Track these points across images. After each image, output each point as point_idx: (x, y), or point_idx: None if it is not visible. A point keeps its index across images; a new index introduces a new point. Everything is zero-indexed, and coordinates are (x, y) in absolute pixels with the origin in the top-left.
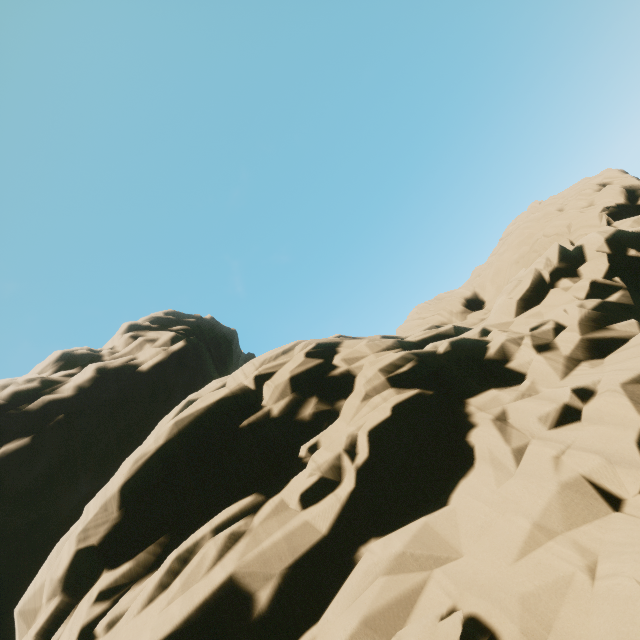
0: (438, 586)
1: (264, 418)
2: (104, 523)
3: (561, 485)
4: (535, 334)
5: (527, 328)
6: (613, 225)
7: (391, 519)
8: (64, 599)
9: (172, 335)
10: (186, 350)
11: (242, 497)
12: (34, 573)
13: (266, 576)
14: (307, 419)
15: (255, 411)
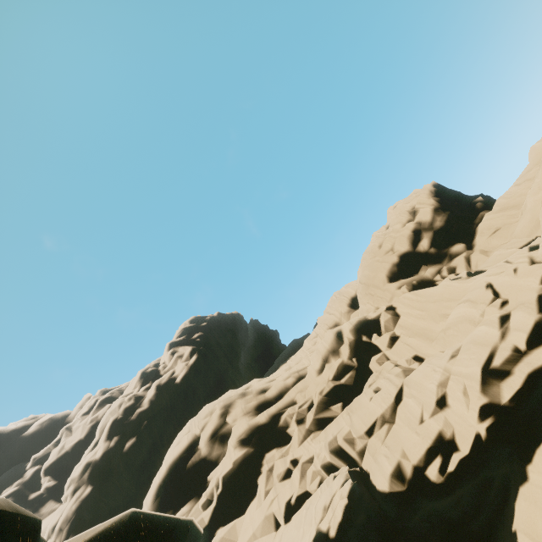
0: None
1: (198, 457)
2: None
3: (265, 517)
4: (299, 411)
5: (297, 407)
6: (383, 288)
7: (229, 517)
8: None
9: (190, 350)
10: (198, 361)
11: (189, 501)
12: None
13: None
14: (214, 457)
15: (195, 452)
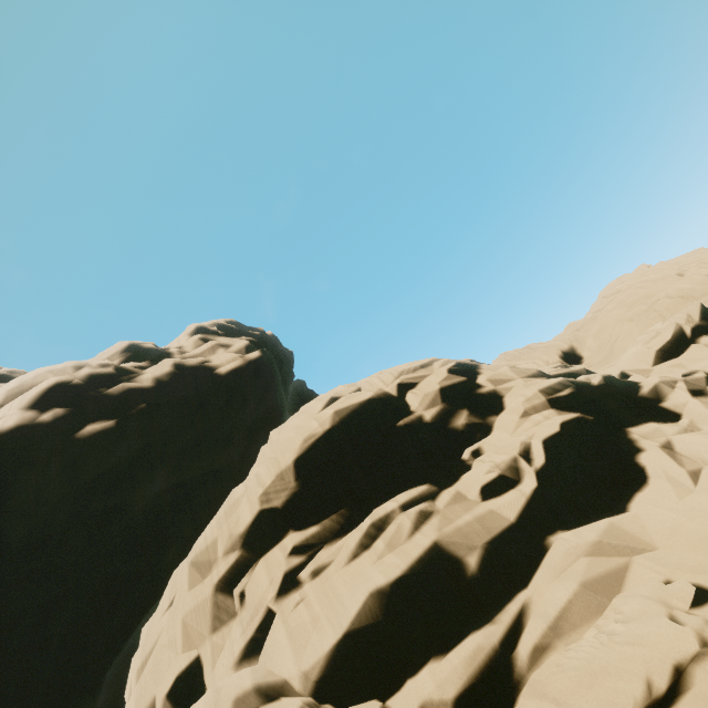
0: (643, 567)
1: (417, 422)
2: (284, 490)
3: None
4: (688, 380)
5: (679, 374)
6: None
7: (571, 519)
8: (244, 554)
9: (246, 343)
10: (262, 361)
11: (412, 486)
12: (111, 558)
13: (469, 546)
14: (460, 428)
15: (406, 414)
